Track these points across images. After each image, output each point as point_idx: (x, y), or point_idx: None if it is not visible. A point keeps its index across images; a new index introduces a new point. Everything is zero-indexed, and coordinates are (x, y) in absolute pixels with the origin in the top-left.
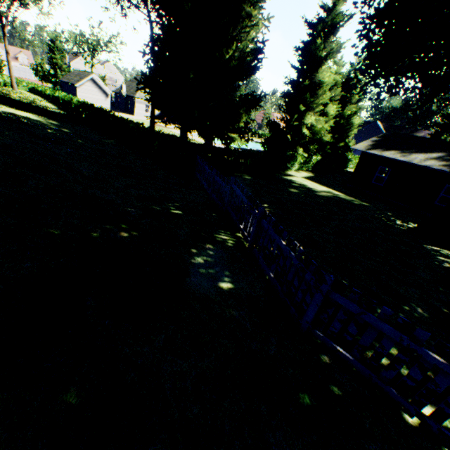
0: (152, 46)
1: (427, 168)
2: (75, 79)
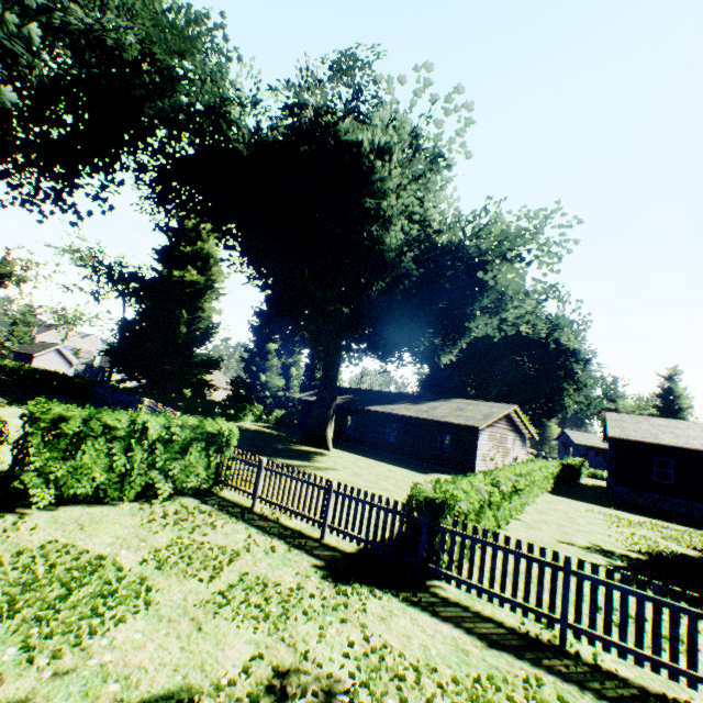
0: (121, 324)
1: (337, 405)
2: (37, 349)
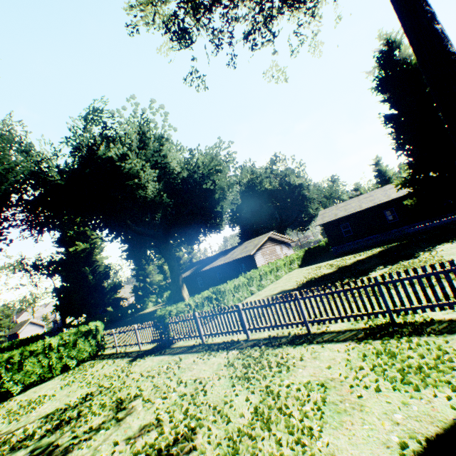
0: (55, 292)
1: (190, 275)
2: (18, 328)
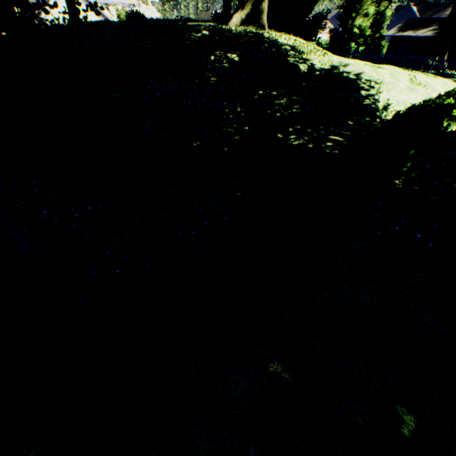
0: None
1: (426, 37)
2: None
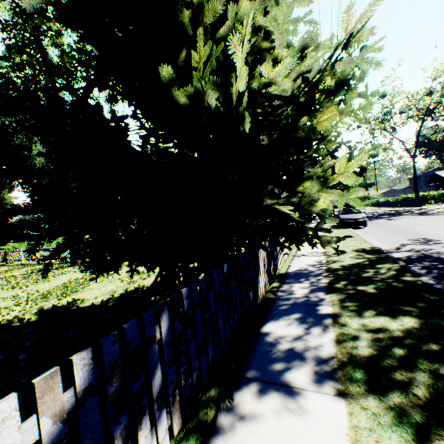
0: None
1: None
2: None
